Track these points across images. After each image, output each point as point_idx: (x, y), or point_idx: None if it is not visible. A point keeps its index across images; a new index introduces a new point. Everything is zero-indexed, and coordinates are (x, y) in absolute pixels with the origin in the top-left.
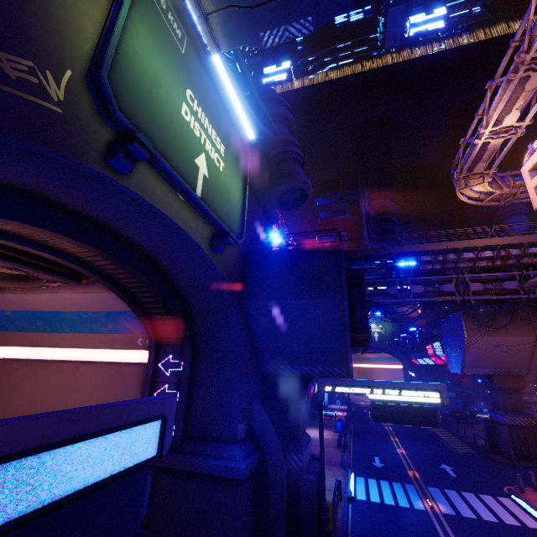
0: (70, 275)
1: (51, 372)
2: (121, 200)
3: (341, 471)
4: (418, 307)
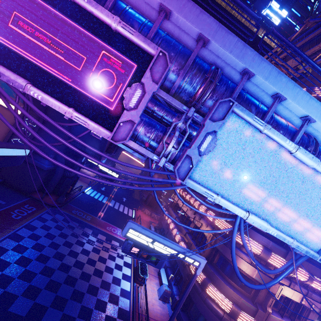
0: None
1: None
2: None
3: (87, 185)
4: None
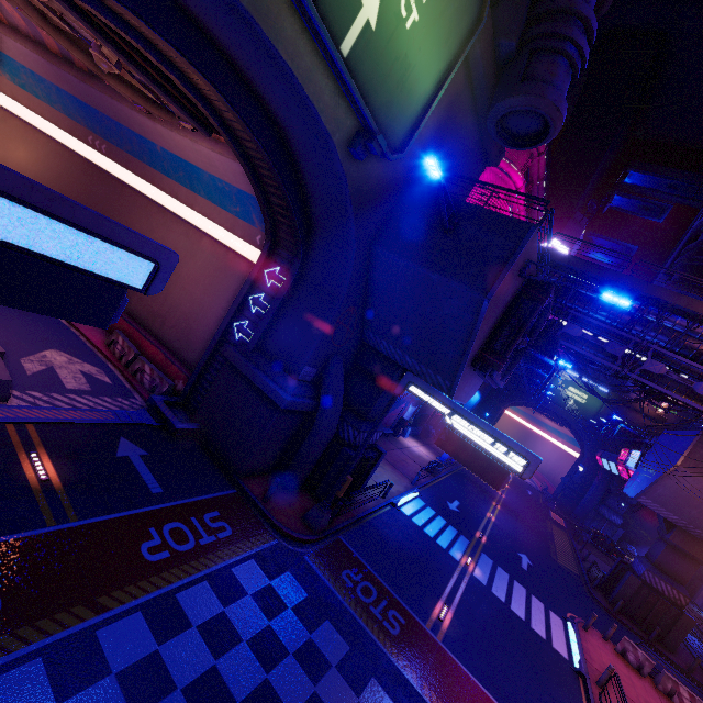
0: (201, 120)
1: (180, 231)
2: (237, 21)
3: (407, 485)
4: (635, 390)
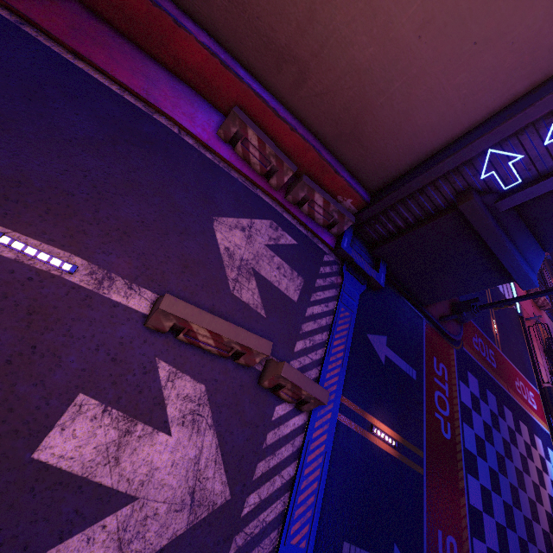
0: None
1: None
2: None
3: None
4: None
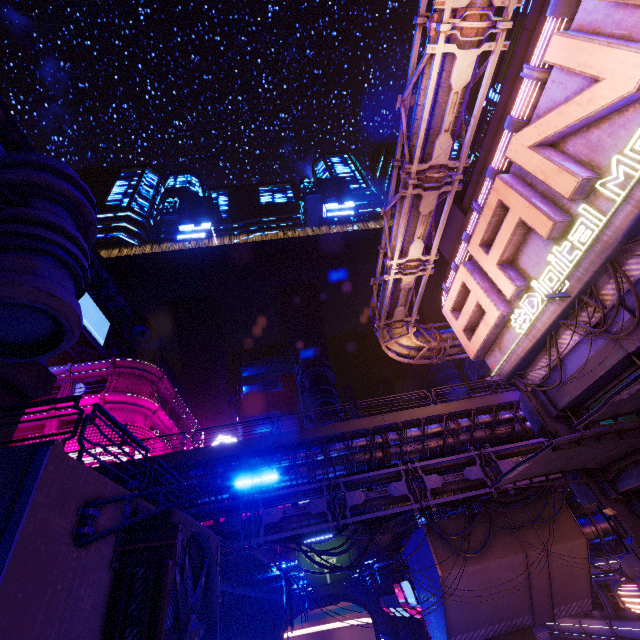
0: None
1: None
2: None
3: None
4: (361, 532)
